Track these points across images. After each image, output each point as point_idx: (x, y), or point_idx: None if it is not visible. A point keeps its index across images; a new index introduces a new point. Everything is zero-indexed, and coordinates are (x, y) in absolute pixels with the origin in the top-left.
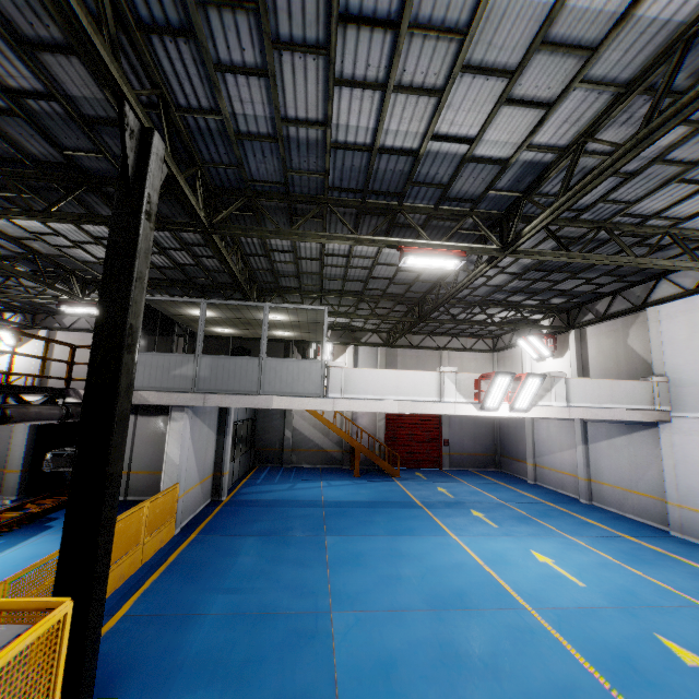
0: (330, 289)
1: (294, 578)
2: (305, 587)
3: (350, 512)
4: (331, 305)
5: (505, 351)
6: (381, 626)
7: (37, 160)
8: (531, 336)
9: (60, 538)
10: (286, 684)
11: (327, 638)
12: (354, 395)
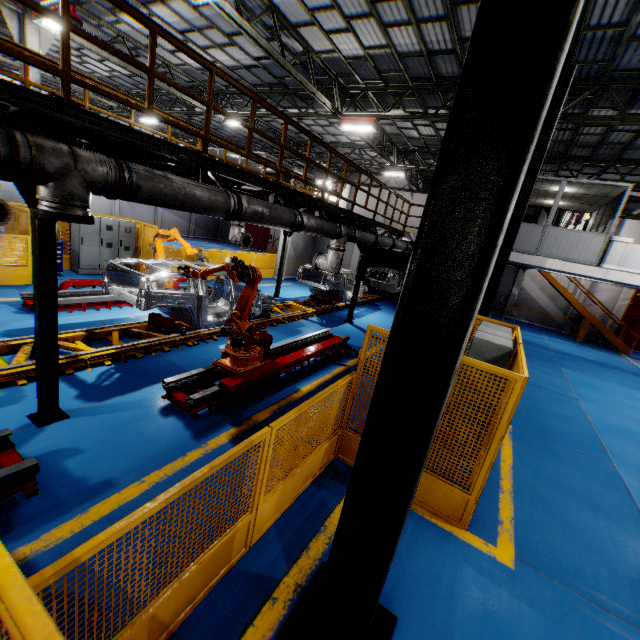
0: (626, 159)
1: (544, 378)
2: (554, 384)
3: (578, 362)
4: (620, 175)
5: None
6: (619, 419)
7: (440, 76)
8: None
9: (391, 315)
10: (558, 411)
11: (578, 407)
12: (629, 270)
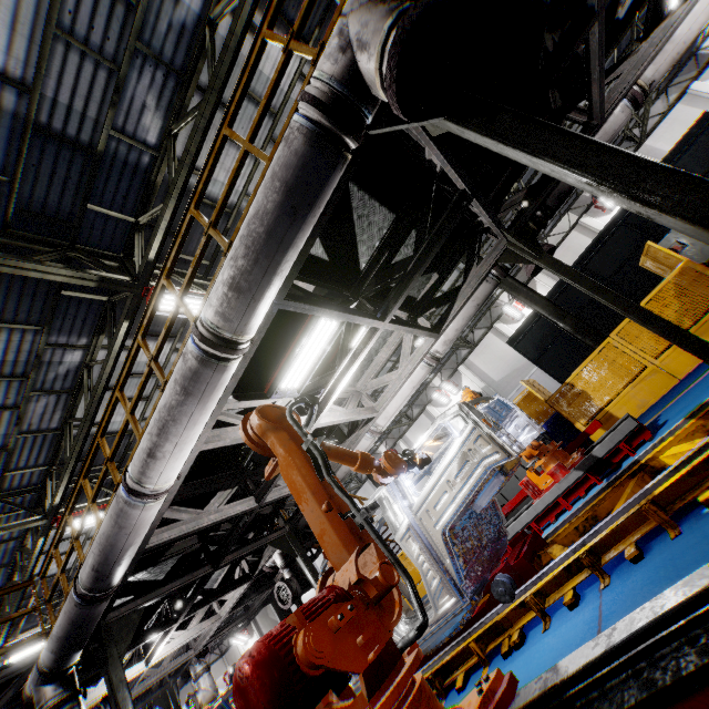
0: None
1: None
2: None
3: None
4: None
5: (228, 650)
6: None
7: None
8: (237, 635)
9: None
10: None
11: None
12: None
